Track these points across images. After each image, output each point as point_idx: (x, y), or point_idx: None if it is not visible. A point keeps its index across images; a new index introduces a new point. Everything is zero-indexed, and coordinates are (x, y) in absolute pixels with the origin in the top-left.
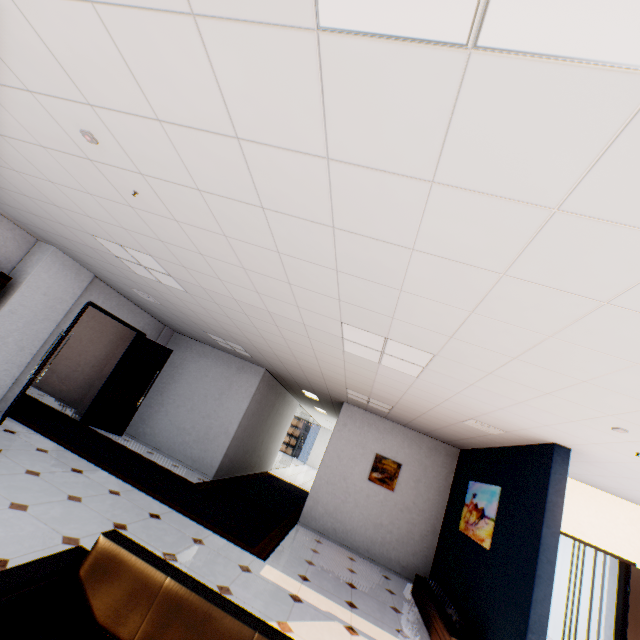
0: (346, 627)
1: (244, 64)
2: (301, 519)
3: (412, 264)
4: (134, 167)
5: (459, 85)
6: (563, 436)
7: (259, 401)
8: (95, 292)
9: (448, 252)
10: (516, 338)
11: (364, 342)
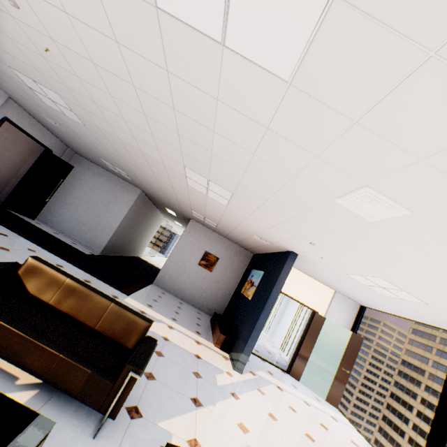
0: (168, 326)
1: (119, 6)
2: (155, 282)
3: (215, 139)
4: (47, 33)
5: (221, 59)
6: (294, 247)
7: (136, 211)
8: (10, 110)
9: (230, 137)
10: (265, 189)
11: (197, 180)
